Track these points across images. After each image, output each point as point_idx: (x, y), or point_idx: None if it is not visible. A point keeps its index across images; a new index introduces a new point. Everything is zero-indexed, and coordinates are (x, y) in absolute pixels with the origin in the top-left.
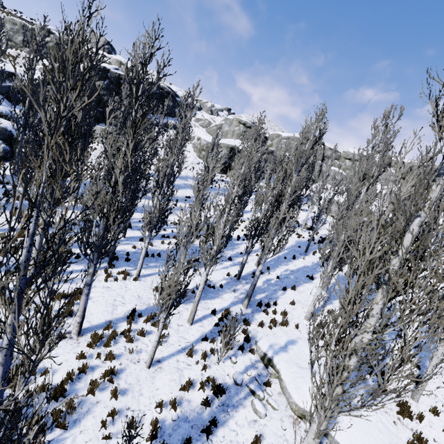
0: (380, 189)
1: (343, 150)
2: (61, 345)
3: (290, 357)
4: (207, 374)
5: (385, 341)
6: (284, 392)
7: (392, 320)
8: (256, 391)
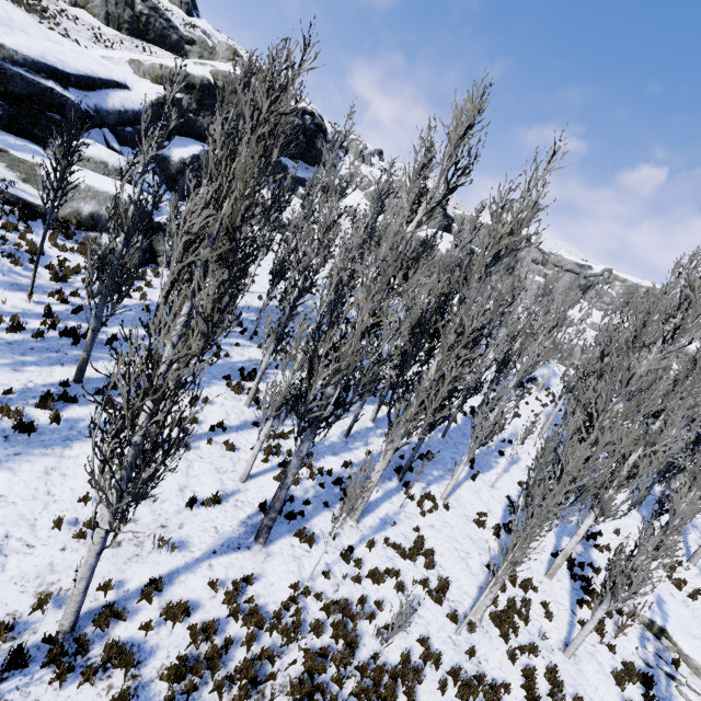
0: None
1: (552, 252)
2: (477, 639)
3: (677, 623)
4: (617, 657)
5: None
6: None
7: None
8: (675, 675)
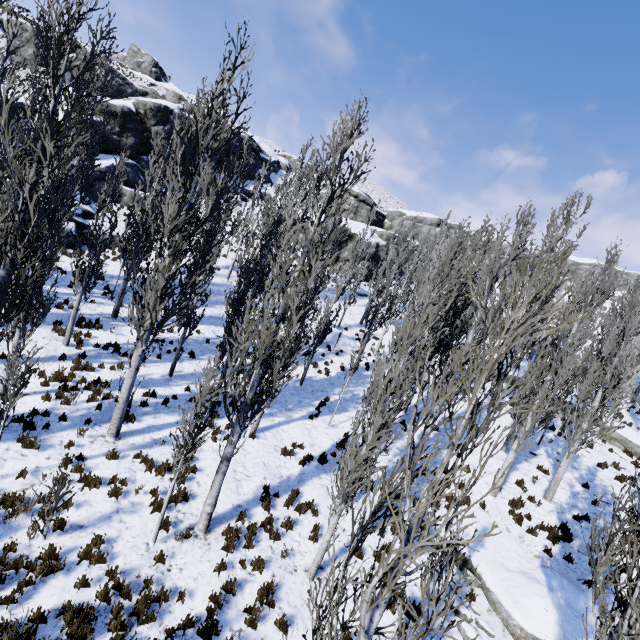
0: (600, 321)
1: None
2: (186, 549)
3: (491, 555)
4: None
5: (601, 526)
6: (498, 609)
7: (599, 493)
8: (460, 609)
